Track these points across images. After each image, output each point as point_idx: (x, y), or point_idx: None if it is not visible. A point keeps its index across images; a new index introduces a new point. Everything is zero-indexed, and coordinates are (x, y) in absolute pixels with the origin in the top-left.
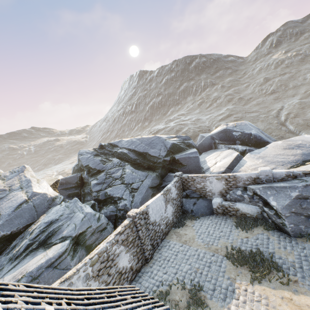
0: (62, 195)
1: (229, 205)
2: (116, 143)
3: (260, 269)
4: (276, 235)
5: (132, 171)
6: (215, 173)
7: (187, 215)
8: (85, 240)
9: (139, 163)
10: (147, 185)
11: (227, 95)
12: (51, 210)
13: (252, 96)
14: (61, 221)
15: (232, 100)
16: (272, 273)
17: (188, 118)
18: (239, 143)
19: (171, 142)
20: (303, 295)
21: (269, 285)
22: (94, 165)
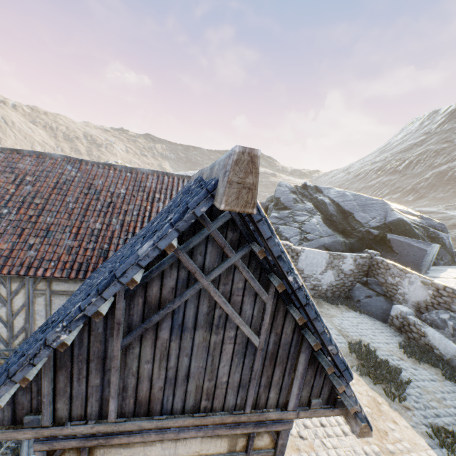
0: None
1: (415, 322)
2: (323, 188)
3: (375, 371)
4: (452, 389)
5: (319, 223)
6: None
7: (348, 301)
8: None
9: (333, 221)
10: (323, 243)
11: None
12: None
13: None
14: None
15: None
16: (387, 386)
17: None
18: None
19: (398, 216)
20: (399, 415)
21: (369, 384)
22: (285, 200)
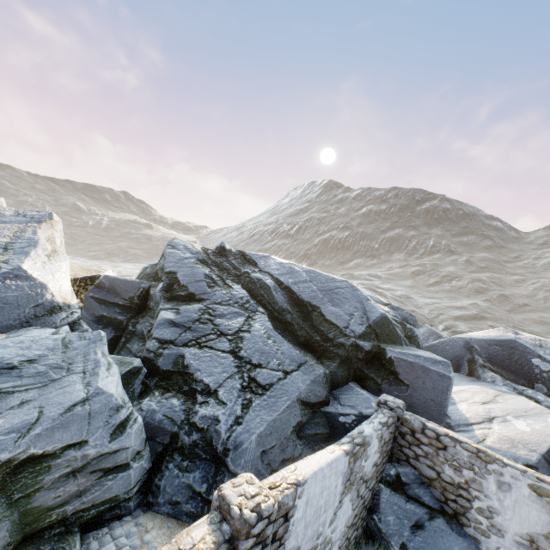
0: (86, 312)
1: None
2: (256, 256)
3: None
4: None
5: (270, 333)
6: (498, 452)
7: None
8: (34, 489)
9: (288, 323)
10: (297, 392)
11: (476, 280)
12: (23, 333)
13: (528, 301)
14: (18, 377)
15: (484, 293)
16: None
17: (387, 287)
18: (544, 391)
19: (380, 310)
20: None
21: None
22: (188, 279)
